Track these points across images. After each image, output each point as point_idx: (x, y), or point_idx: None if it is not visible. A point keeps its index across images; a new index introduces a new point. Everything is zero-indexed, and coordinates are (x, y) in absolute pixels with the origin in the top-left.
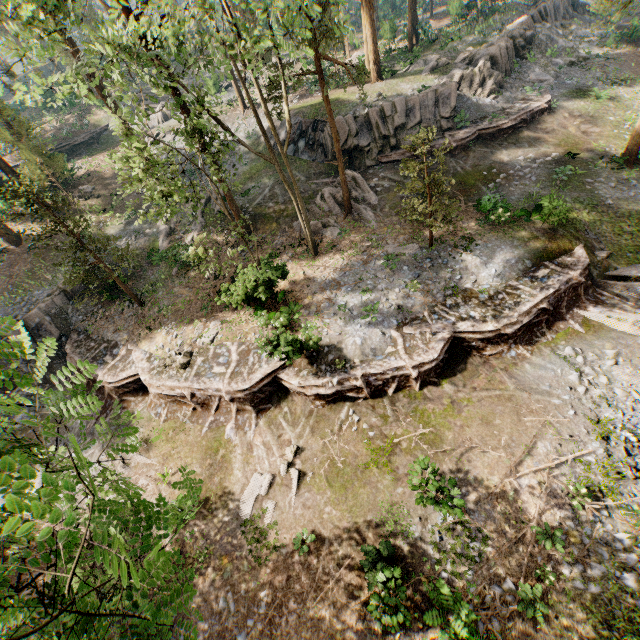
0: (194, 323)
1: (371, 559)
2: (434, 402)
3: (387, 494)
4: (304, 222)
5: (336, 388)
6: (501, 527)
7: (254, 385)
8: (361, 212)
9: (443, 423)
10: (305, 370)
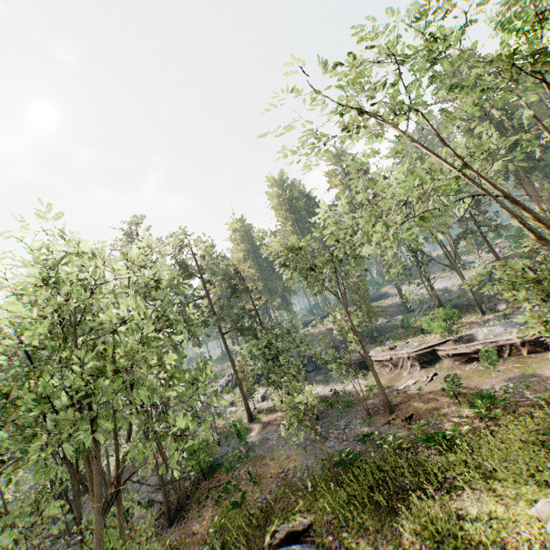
0: (401, 340)
1: (447, 378)
2: (534, 358)
3: (477, 381)
4: (470, 294)
5: (465, 350)
6: (544, 386)
7: (420, 350)
8: None
9: (534, 363)
10: (450, 345)
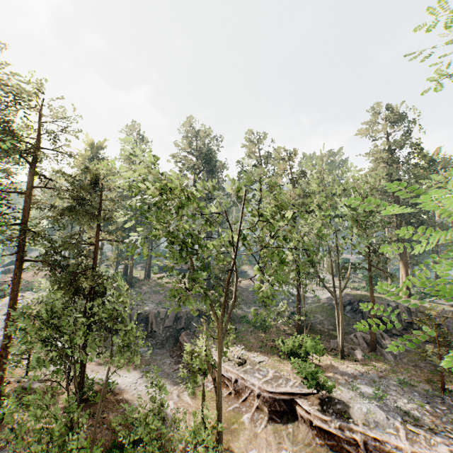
0: (252, 351)
1: None
2: None
3: None
4: (341, 331)
5: (337, 430)
6: None
7: (277, 393)
8: (383, 353)
9: None
10: (316, 406)
